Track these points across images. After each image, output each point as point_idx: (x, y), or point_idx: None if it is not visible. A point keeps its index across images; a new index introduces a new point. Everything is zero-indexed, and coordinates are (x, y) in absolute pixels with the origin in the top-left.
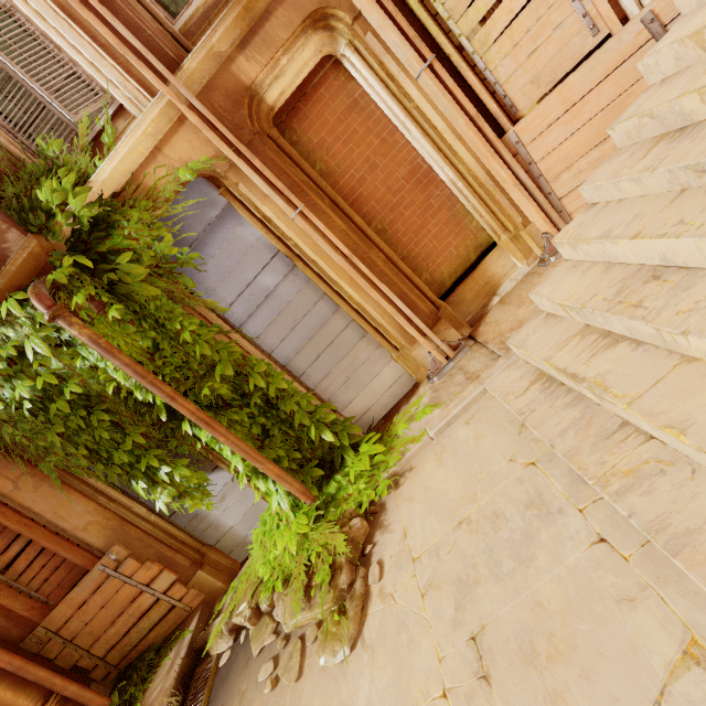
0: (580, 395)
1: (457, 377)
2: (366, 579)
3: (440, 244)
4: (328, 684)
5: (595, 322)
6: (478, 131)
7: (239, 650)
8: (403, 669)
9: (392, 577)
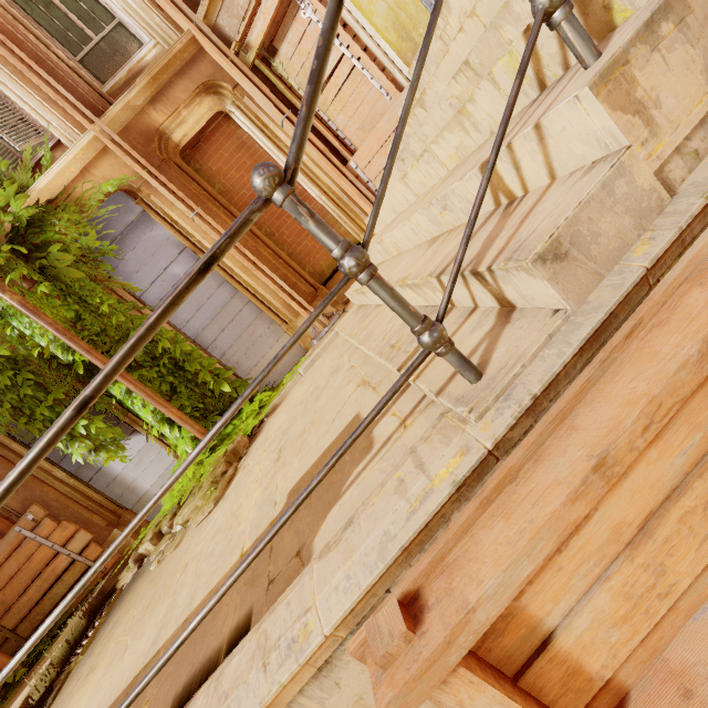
0: (368, 305)
1: (327, 335)
2: (237, 468)
3: (318, 244)
4: (196, 532)
5: (375, 260)
6: (327, 160)
7: (142, 569)
8: (241, 490)
9: (252, 456)
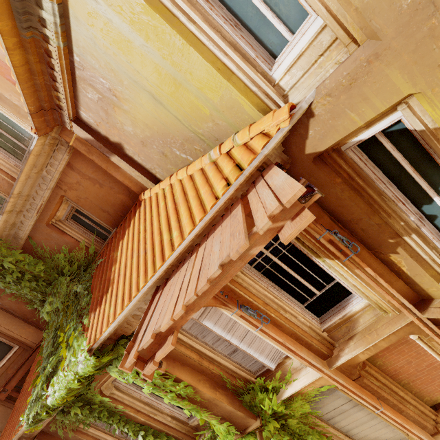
0: None
1: None
2: None
3: (439, 388)
4: None
5: None
6: None
7: None
8: None
9: None
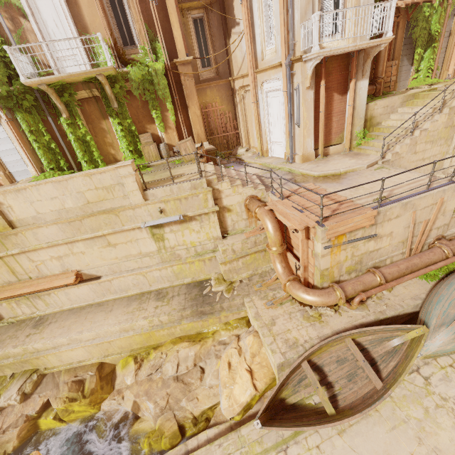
0: None
1: None
2: None
3: None
4: None
5: None
6: None
7: None
8: None
9: None
